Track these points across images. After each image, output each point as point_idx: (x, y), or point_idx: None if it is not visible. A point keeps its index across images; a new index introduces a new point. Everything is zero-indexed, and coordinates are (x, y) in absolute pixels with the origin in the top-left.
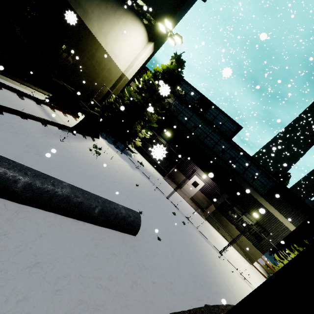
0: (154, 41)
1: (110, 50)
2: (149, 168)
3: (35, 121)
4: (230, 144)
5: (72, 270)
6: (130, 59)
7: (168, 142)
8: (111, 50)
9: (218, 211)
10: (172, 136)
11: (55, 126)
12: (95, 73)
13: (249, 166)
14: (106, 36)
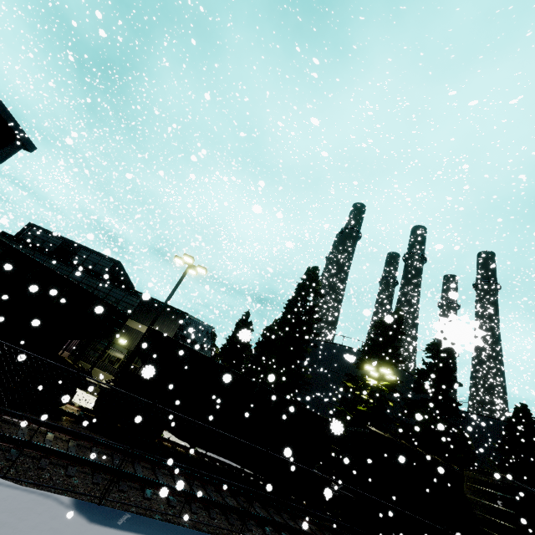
0: None
1: None
2: None
3: None
4: (85, 272)
5: None
6: None
7: None
8: None
9: (73, 357)
10: None
11: None
12: None
13: (111, 289)
14: None
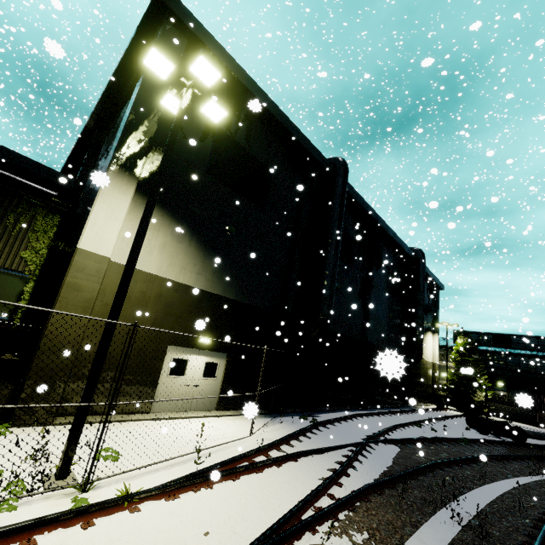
0: (436, 332)
1: (425, 358)
2: (516, 423)
3: (460, 417)
4: None
5: (544, 443)
6: (431, 351)
7: (507, 391)
8: (425, 357)
9: None
10: (506, 383)
11: (462, 416)
12: (426, 376)
13: None
14: (423, 354)
